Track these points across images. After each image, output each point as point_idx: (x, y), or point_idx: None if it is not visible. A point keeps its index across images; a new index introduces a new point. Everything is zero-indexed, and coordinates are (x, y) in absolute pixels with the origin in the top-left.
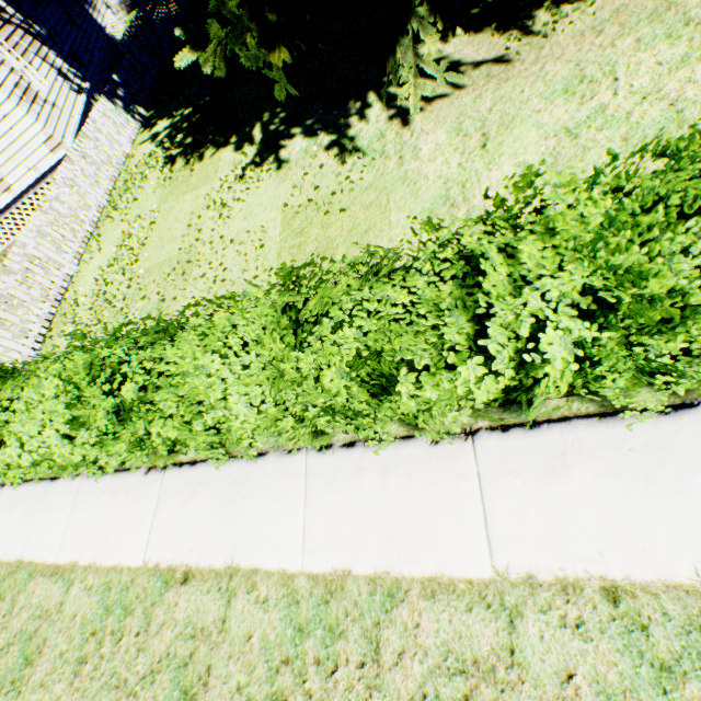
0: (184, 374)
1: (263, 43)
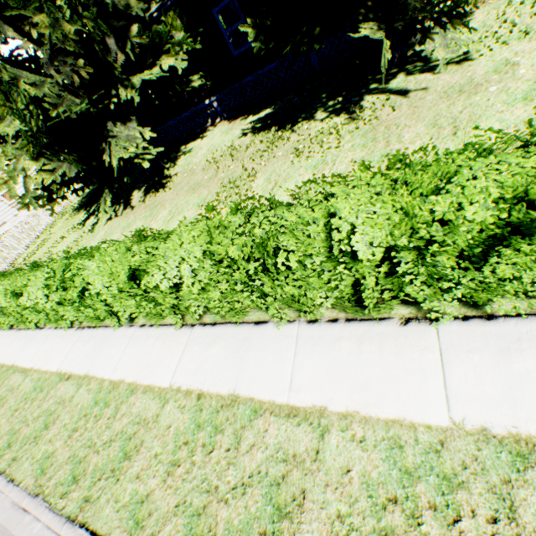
0: None
1: (49, 200)
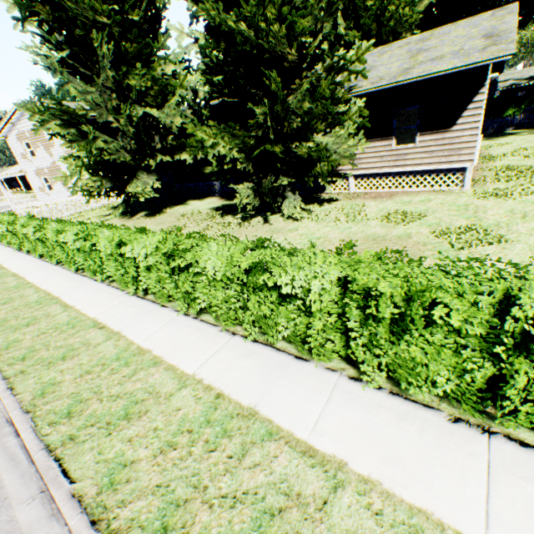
0: (1, 219)
1: (91, 194)
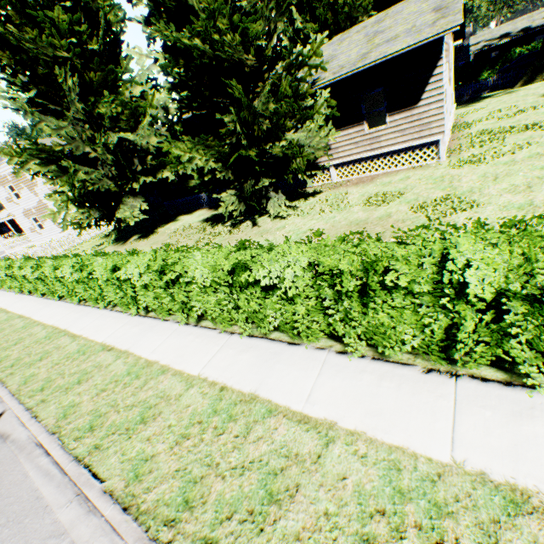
0: None
1: (82, 227)
